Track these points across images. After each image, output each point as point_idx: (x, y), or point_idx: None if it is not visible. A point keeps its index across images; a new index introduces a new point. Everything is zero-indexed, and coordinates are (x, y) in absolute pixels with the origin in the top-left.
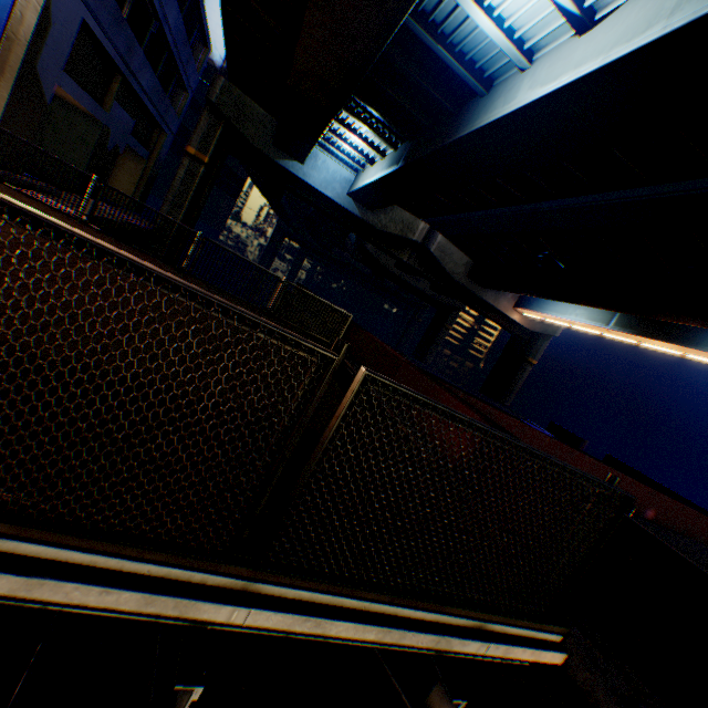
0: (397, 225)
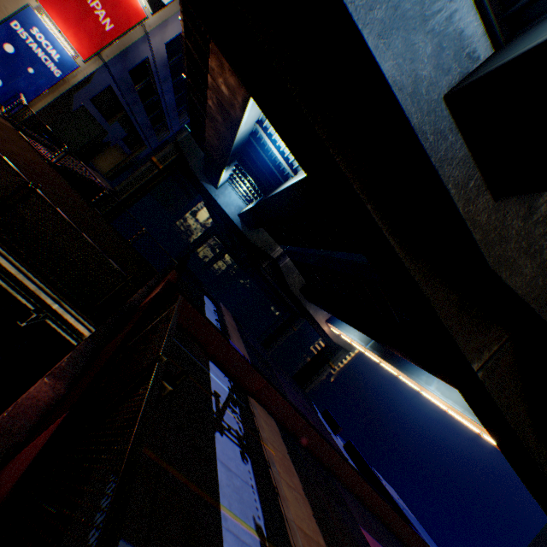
0: (263, 242)
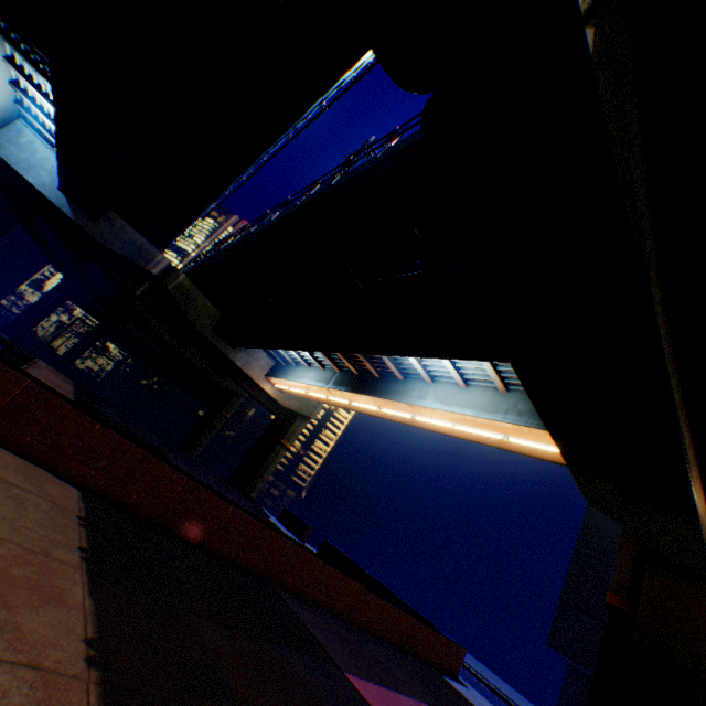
0: (128, 246)
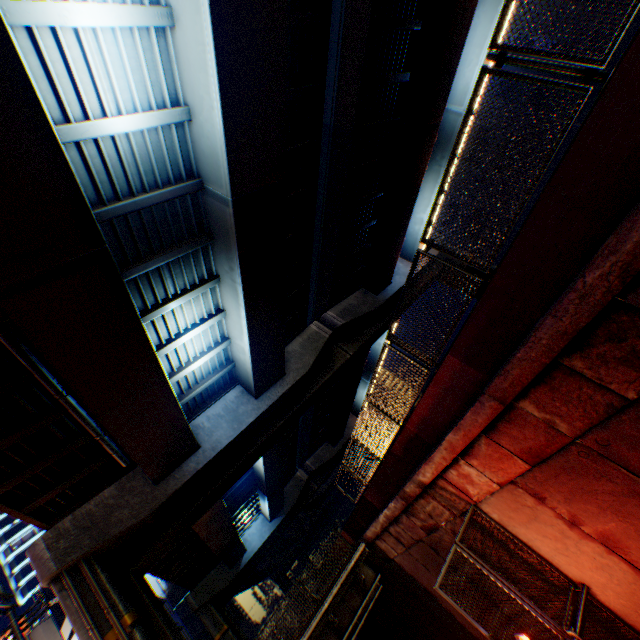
0: (295, 489)
